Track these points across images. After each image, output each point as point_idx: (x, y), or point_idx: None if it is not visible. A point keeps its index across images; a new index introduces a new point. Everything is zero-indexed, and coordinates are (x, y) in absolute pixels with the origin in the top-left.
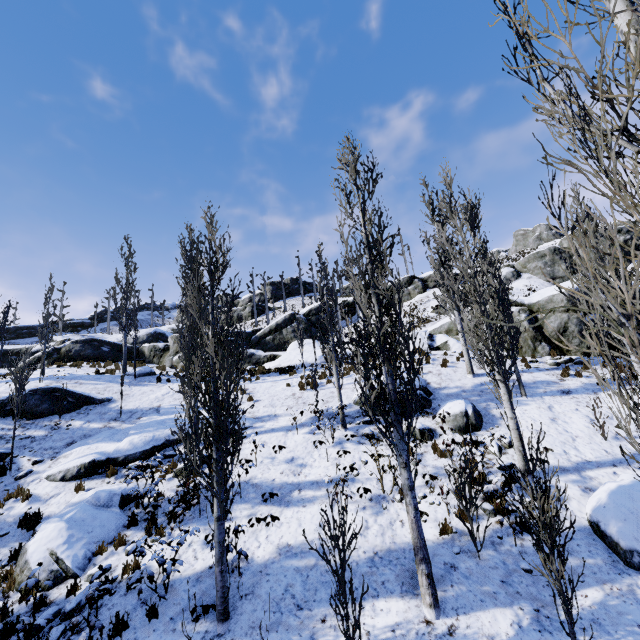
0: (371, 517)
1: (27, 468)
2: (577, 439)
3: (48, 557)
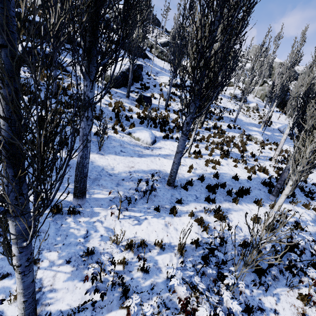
0: (245, 118)
1: (153, 77)
2: (274, 118)
3: None
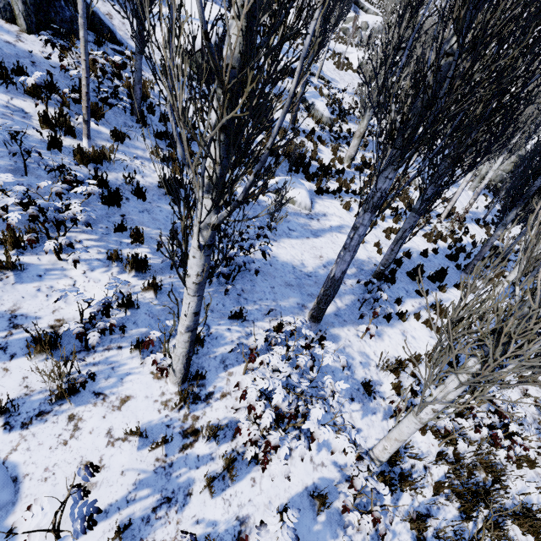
0: None
1: None
2: None
3: (327, 116)
